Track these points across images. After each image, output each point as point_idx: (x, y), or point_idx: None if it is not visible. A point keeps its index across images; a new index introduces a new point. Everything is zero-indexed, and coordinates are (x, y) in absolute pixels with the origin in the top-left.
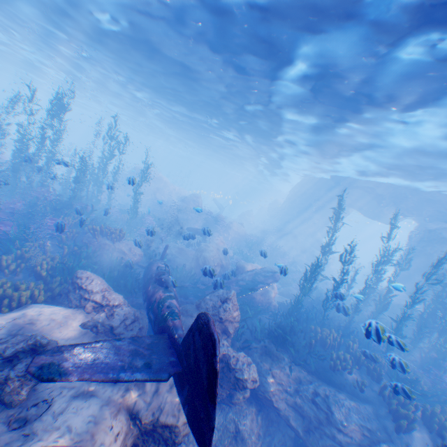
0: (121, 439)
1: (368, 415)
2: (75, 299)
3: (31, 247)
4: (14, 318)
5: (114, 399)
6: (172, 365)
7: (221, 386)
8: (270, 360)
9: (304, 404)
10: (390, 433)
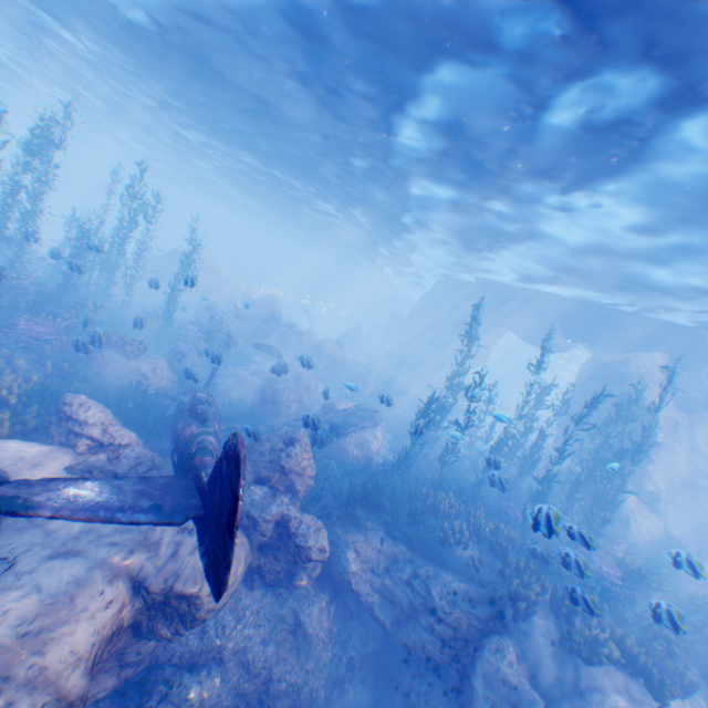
0: (117, 609)
1: (481, 601)
2: (60, 434)
3: None
4: None
5: (110, 560)
6: (192, 508)
7: (275, 557)
8: (356, 530)
9: (396, 588)
10: (506, 622)
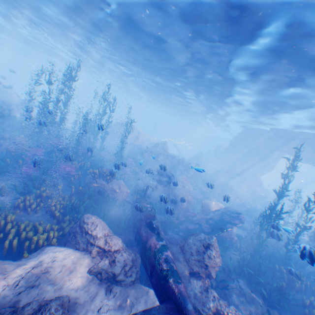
0: None
1: None
2: (82, 243)
3: (48, 187)
4: (32, 267)
5: None
6: None
7: None
8: (247, 302)
9: None
10: None
